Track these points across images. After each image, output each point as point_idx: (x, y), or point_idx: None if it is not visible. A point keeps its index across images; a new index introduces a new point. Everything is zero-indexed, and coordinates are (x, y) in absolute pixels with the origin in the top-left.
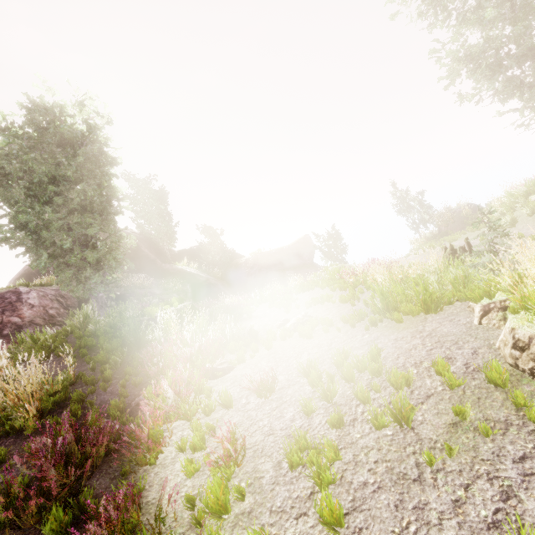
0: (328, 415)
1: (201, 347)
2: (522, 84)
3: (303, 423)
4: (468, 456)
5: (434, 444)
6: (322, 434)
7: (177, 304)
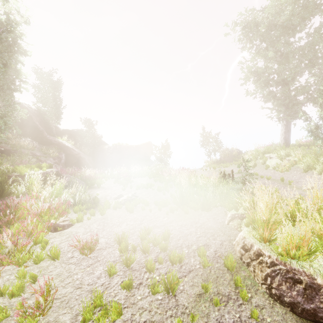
0: (124, 277)
1: (52, 206)
2: (275, 96)
3: (105, 281)
4: (202, 321)
5: (185, 309)
6: (115, 293)
7: (45, 169)
